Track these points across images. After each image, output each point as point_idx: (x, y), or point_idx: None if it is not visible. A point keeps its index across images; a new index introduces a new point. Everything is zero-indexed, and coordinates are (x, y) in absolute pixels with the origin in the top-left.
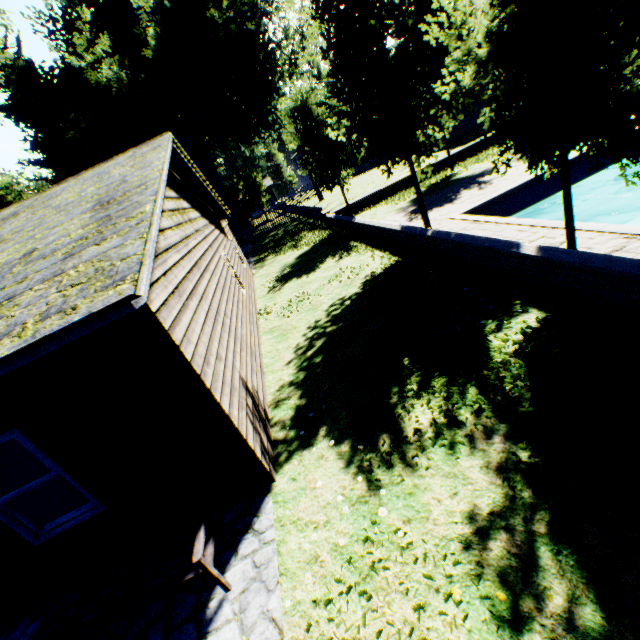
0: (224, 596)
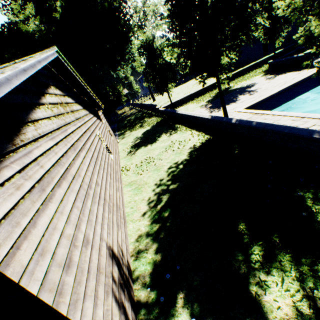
0: None
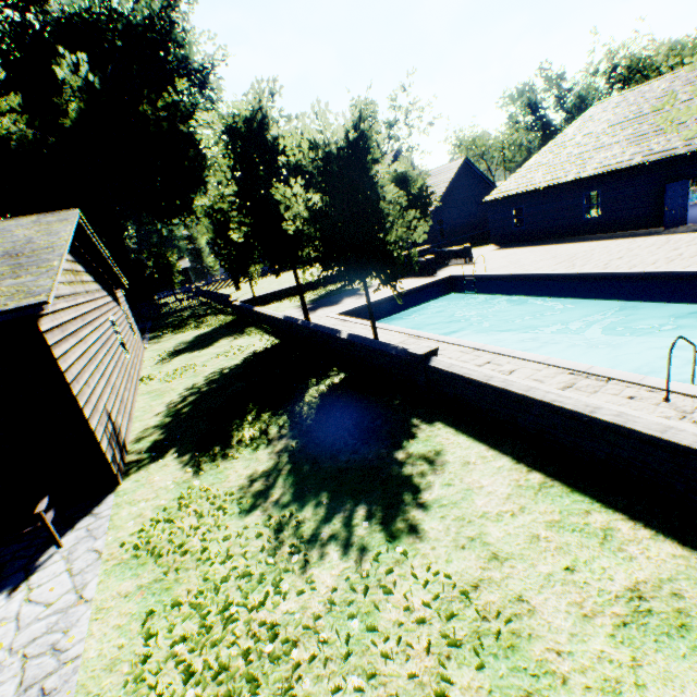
0: (56, 551)
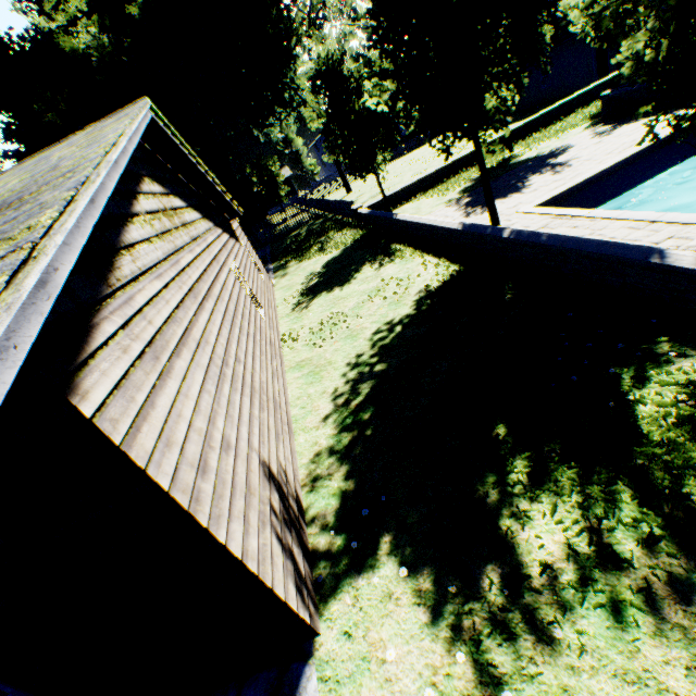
0: None
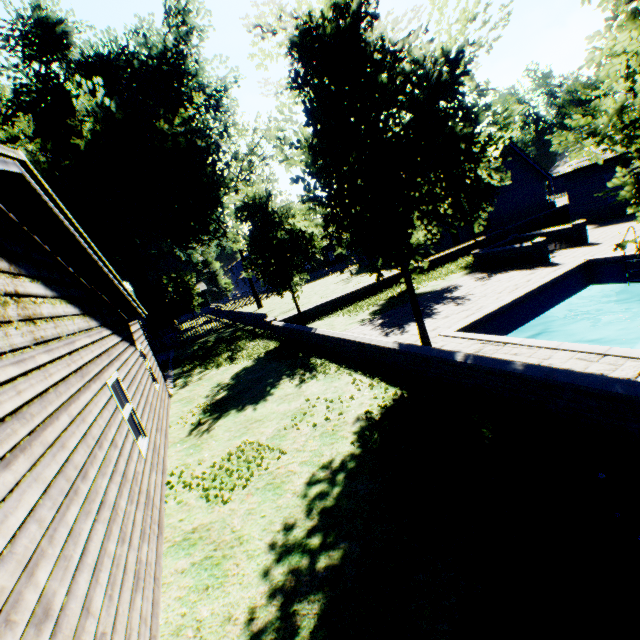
0: None
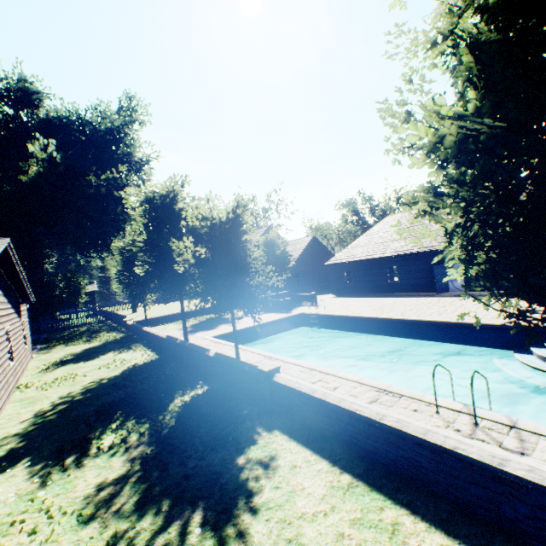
0: None
